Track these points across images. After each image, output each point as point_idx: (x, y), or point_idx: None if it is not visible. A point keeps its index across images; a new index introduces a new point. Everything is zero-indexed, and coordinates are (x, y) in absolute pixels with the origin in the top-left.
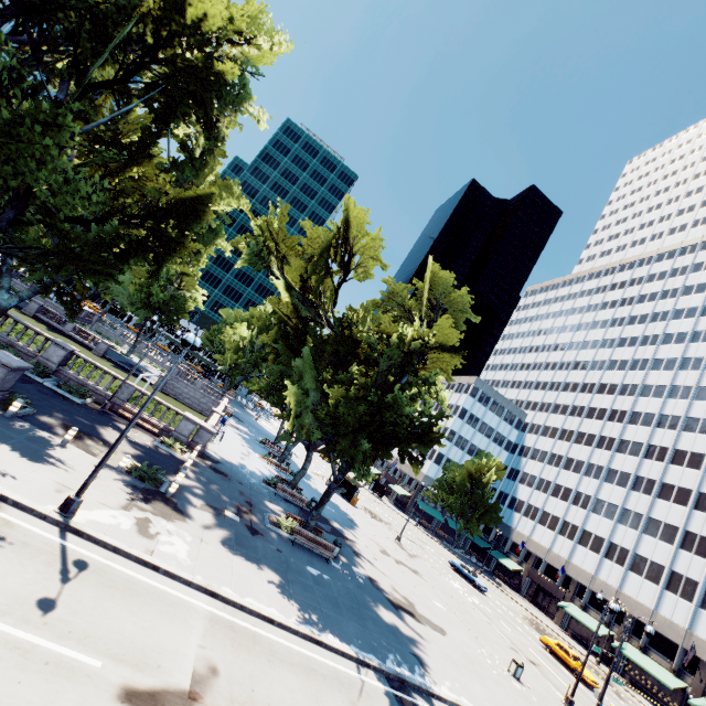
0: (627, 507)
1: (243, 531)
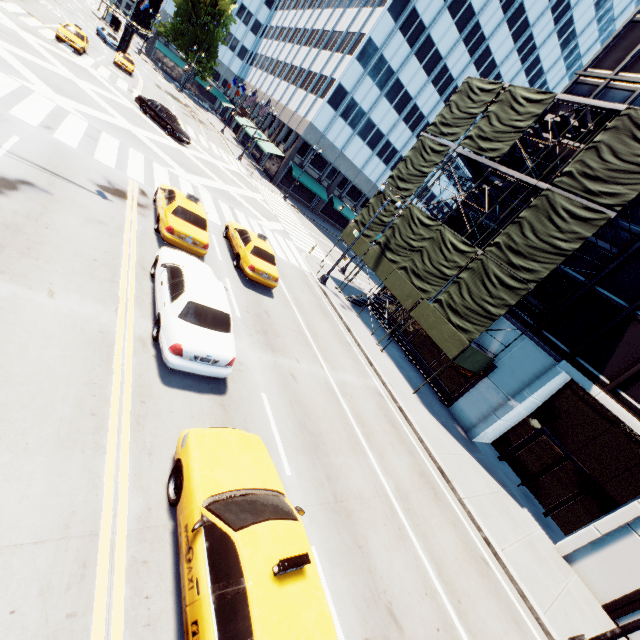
0: (306, 28)
1: None
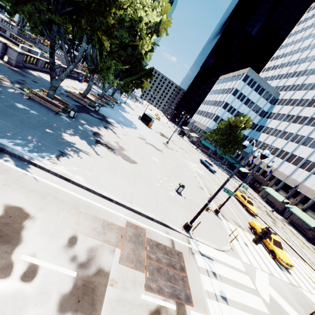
0: None
1: None
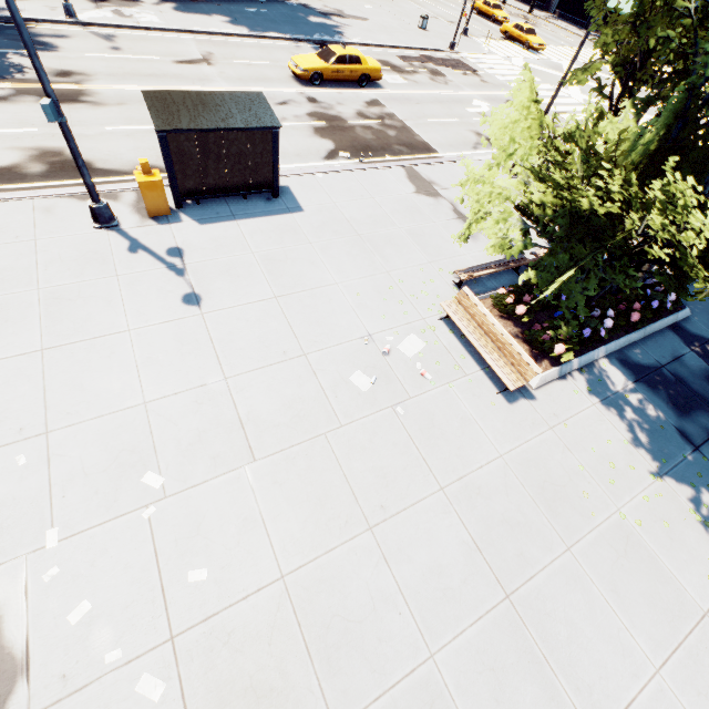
0: None
1: (185, 2)
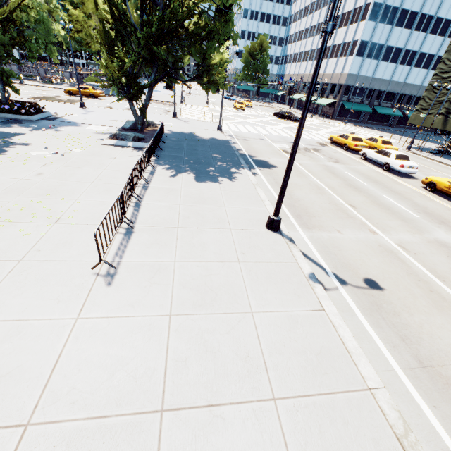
0: (319, 23)
1: None
